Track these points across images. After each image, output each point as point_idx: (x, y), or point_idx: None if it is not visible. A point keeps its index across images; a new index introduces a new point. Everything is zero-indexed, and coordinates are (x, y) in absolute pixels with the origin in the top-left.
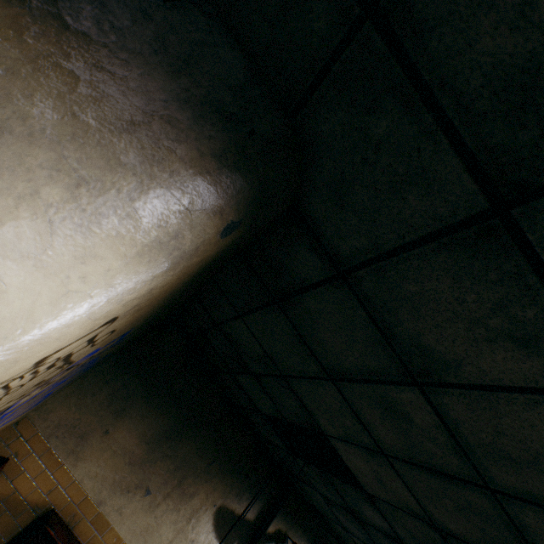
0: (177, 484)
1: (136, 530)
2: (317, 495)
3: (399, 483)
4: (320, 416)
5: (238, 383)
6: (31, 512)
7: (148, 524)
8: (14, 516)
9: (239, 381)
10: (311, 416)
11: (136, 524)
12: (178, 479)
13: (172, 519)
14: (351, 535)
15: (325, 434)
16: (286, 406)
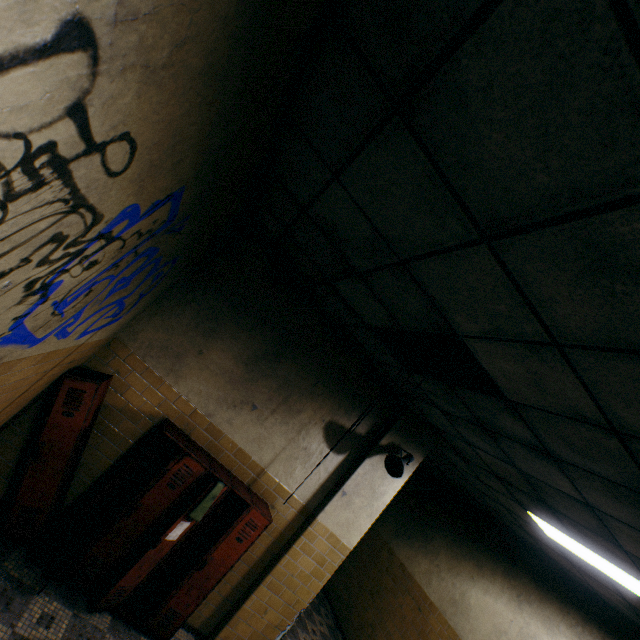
0: (282, 402)
1: (249, 438)
2: (436, 413)
3: (571, 382)
4: (454, 312)
5: (338, 295)
6: (147, 421)
7: (259, 434)
8: (133, 423)
9: (339, 291)
10: (441, 314)
11: (248, 433)
12: (283, 397)
13: (282, 431)
14: (474, 449)
15: (460, 336)
16: (404, 309)
